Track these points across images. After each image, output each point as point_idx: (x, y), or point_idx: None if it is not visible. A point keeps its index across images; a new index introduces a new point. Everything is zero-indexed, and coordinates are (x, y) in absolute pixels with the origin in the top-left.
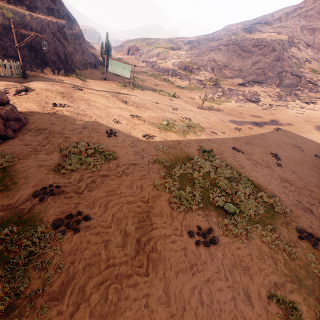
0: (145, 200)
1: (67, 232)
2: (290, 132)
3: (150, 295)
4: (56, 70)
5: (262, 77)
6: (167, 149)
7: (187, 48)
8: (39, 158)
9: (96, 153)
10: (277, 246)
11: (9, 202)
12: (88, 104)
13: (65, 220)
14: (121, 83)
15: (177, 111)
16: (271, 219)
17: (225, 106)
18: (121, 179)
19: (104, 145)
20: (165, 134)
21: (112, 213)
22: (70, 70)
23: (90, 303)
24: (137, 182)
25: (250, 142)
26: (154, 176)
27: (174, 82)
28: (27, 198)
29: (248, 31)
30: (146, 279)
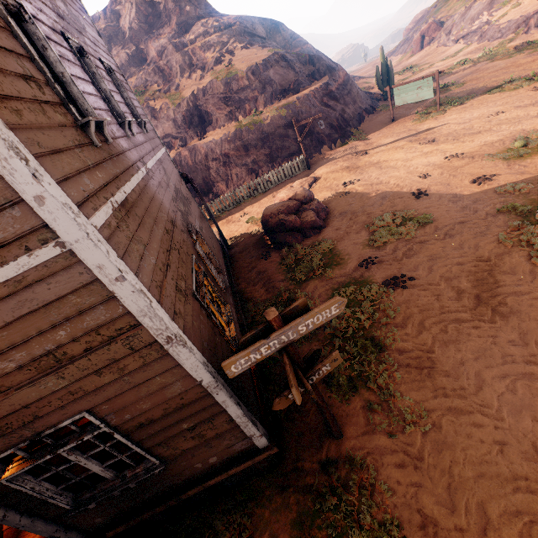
0: (484, 259)
1: (396, 289)
2: None
3: (497, 337)
4: (332, 144)
5: None
6: (524, 188)
7: None
8: (351, 238)
9: (405, 221)
10: None
11: (344, 272)
12: (379, 169)
13: (391, 281)
14: (419, 114)
15: None
16: None
17: None
18: (443, 242)
19: (413, 210)
20: (519, 164)
21: (439, 274)
22: (346, 135)
23: (430, 332)
24: (468, 242)
25: None
26: (497, 231)
27: None
28: (355, 268)
29: None
30: (491, 325)
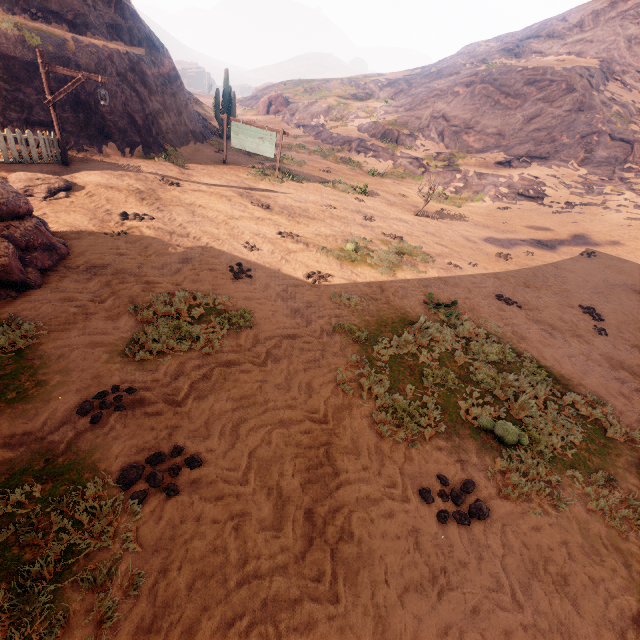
0: (320, 418)
1: (151, 496)
2: (618, 260)
3: None
4: (128, 148)
5: (547, 146)
6: (358, 302)
7: (386, 96)
8: (91, 328)
9: (210, 315)
10: (625, 522)
11: (27, 428)
12: (191, 213)
13: (147, 467)
14: (256, 170)
15: (374, 223)
16: (601, 457)
17: (471, 209)
18: (264, 370)
19: (226, 298)
20: (351, 270)
21: (249, 449)
22: (155, 147)
23: None
24: (299, 377)
25: (532, 284)
26: (335, 363)
27: (363, 165)
28: (66, 417)
29: (512, 54)
30: (333, 610)
